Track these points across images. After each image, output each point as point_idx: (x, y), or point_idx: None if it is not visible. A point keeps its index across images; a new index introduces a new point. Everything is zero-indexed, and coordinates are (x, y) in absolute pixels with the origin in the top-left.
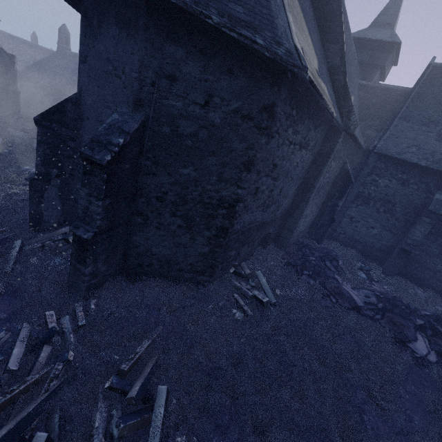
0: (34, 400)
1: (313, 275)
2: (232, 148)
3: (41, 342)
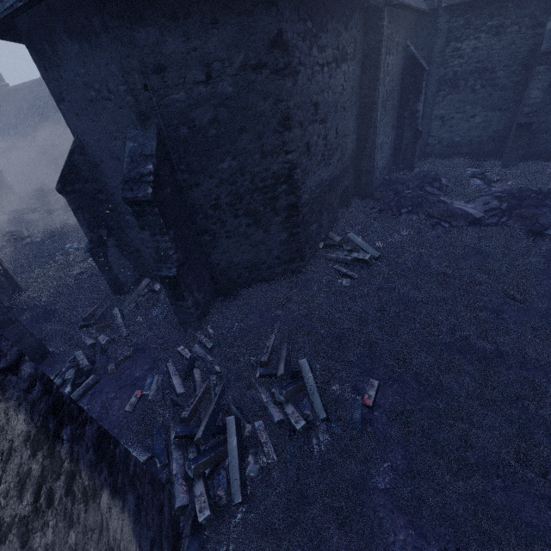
0: (211, 404)
1: (413, 210)
2: (259, 112)
3: (189, 369)
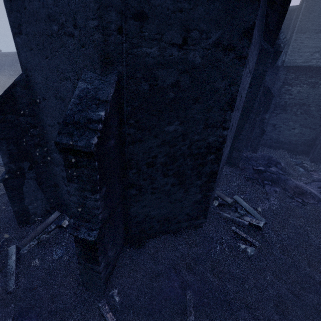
0: None
1: (274, 184)
2: (215, 88)
3: None
